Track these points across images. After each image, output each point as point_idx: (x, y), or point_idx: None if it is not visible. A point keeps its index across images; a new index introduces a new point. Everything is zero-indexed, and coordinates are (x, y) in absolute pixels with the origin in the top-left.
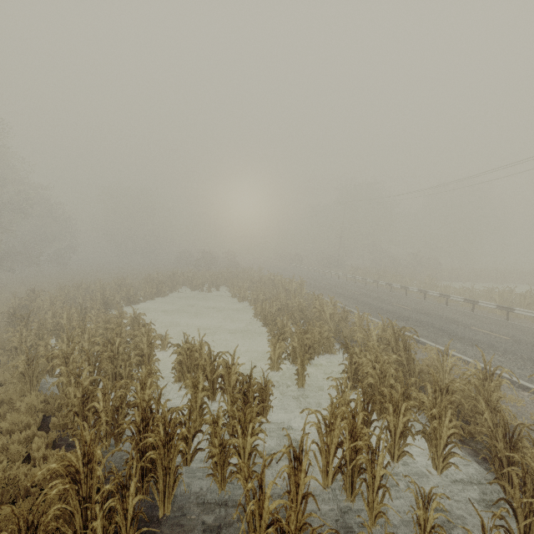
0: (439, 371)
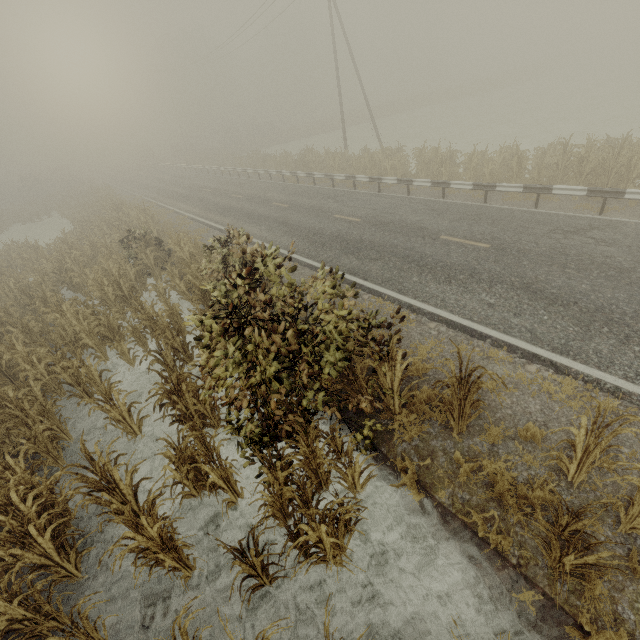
0: None
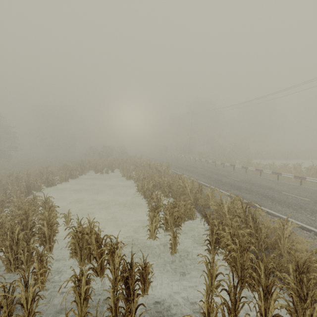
0: (280, 237)
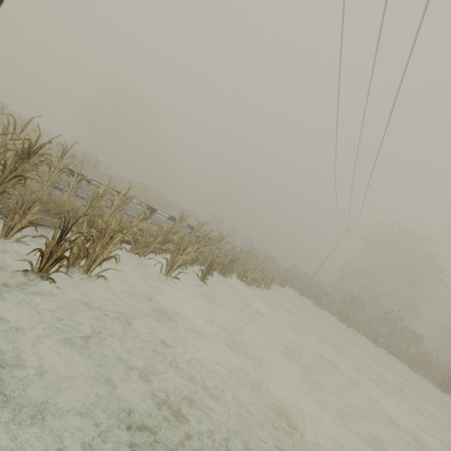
0: None
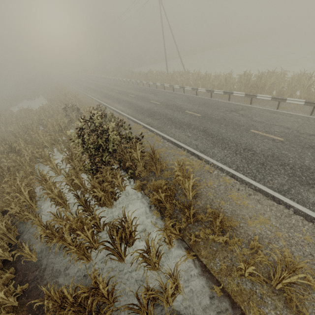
0: None
